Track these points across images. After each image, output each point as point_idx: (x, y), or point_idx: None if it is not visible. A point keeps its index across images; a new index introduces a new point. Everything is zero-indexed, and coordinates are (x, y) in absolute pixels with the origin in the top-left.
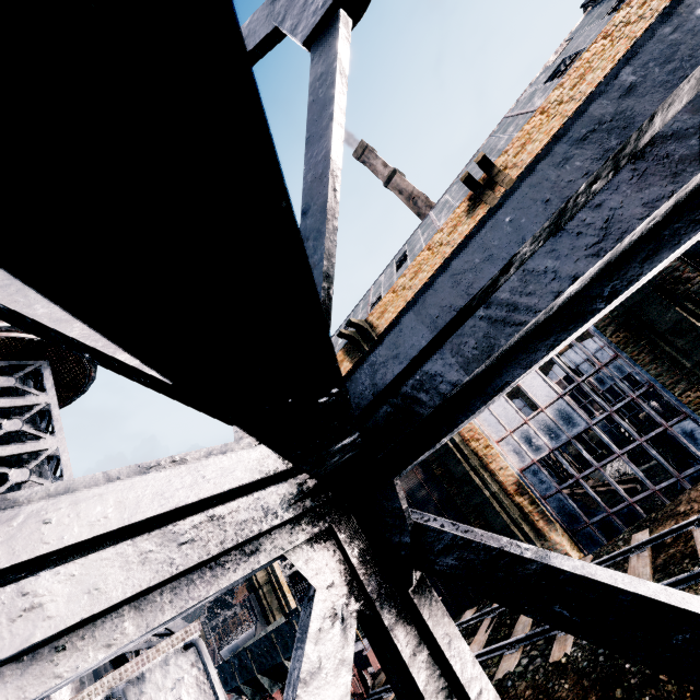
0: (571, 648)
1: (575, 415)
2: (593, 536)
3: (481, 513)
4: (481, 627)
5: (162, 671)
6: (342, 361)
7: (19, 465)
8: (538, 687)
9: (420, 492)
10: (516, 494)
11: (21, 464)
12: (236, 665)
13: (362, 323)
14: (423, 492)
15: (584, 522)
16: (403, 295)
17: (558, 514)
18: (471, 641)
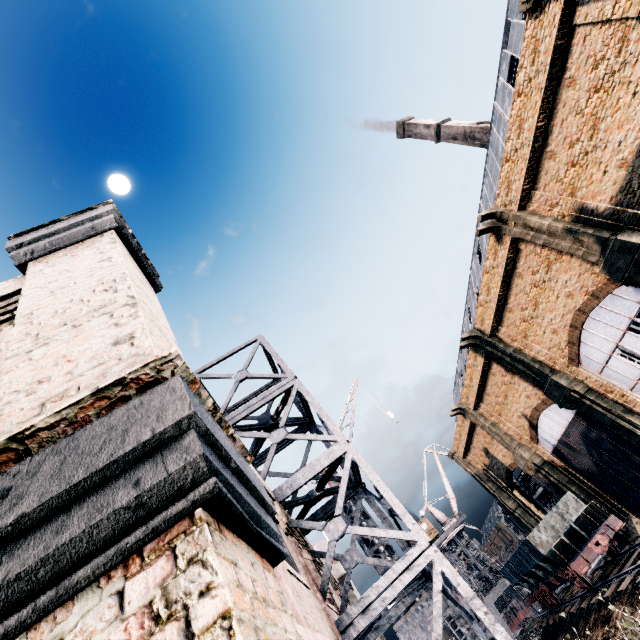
0: None
1: None
2: None
3: None
4: None
5: None
6: (475, 357)
7: None
8: None
9: (591, 434)
10: None
11: None
12: (509, 571)
13: (472, 332)
14: (593, 434)
15: None
16: (488, 307)
17: None
18: None
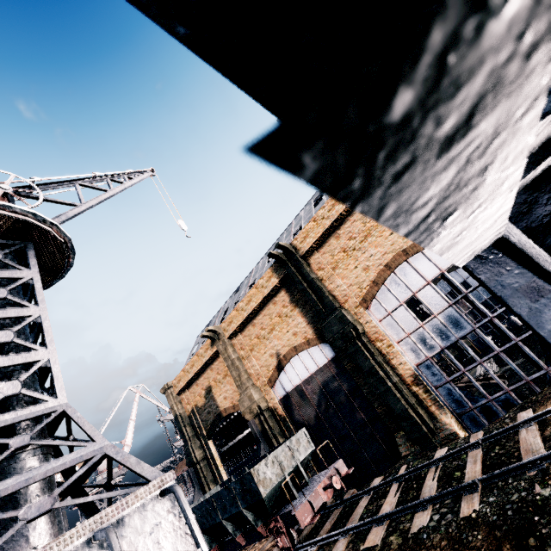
0: (479, 505)
1: (463, 319)
2: (476, 418)
3: (384, 400)
4: (391, 491)
5: (140, 516)
6: (271, 277)
7: (3, 329)
8: (453, 538)
9: (333, 384)
10: (413, 385)
11: (5, 328)
12: None
13: (288, 246)
14: (335, 384)
15: (469, 407)
16: (322, 224)
17: (447, 401)
18: (383, 502)
